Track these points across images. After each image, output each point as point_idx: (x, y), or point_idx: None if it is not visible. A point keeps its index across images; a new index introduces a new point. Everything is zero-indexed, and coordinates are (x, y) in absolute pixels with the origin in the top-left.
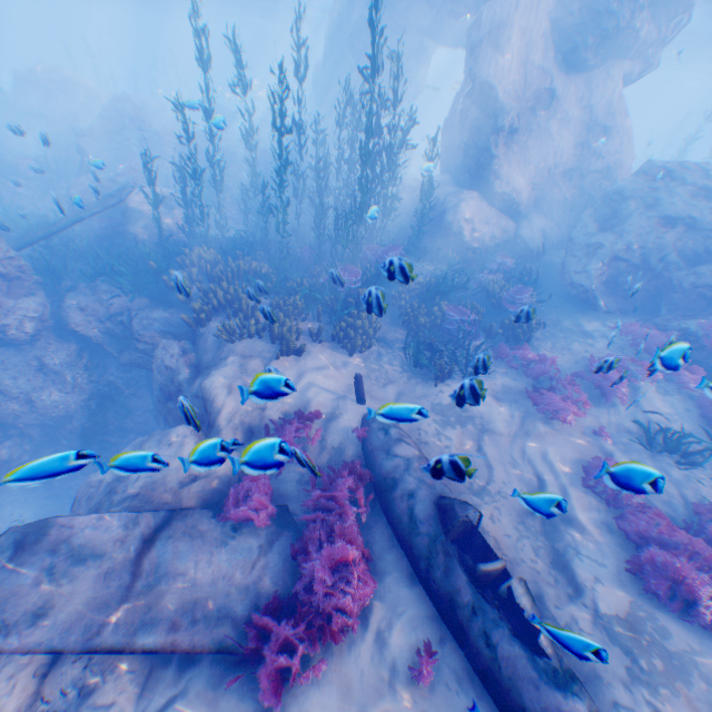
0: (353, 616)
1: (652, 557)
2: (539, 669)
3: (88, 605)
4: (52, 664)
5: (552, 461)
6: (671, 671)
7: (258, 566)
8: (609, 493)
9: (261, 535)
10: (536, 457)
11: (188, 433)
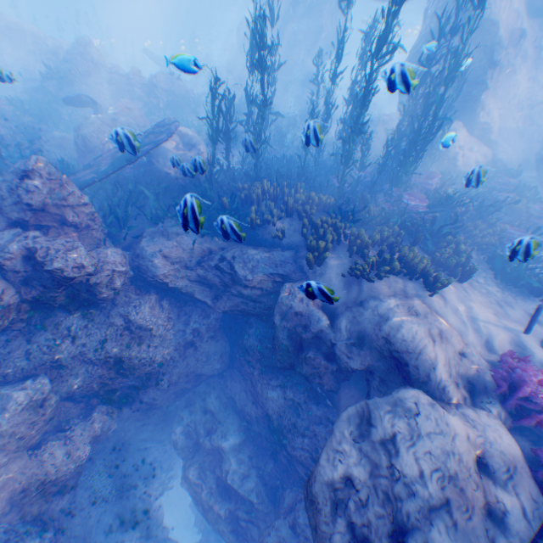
0: None
1: None
2: None
3: None
4: None
5: None
6: None
7: None
8: None
9: None
10: None
11: (433, 401)
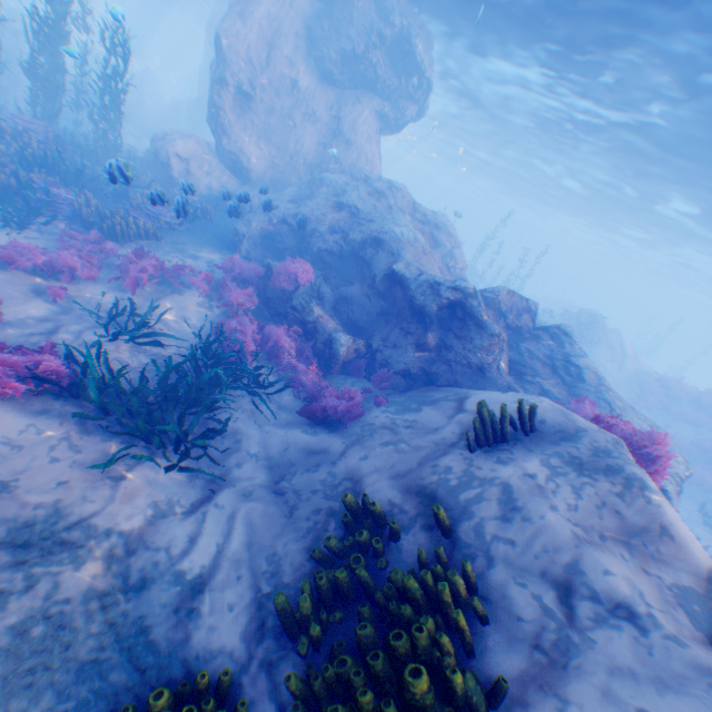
0: None
1: None
2: None
3: None
4: None
5: None
6: None
7: None
8: None
9: None
10: None
11: None
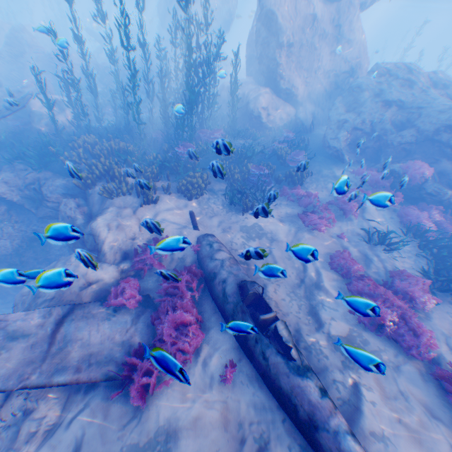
0: (188, 352)
1: None
2: (289, 367)
3: (20, 363)
4: (6, 400)
5: None
6: None
7: (131, 331)
8: (343, 270)
9: (133, 313)
10: None
11: None
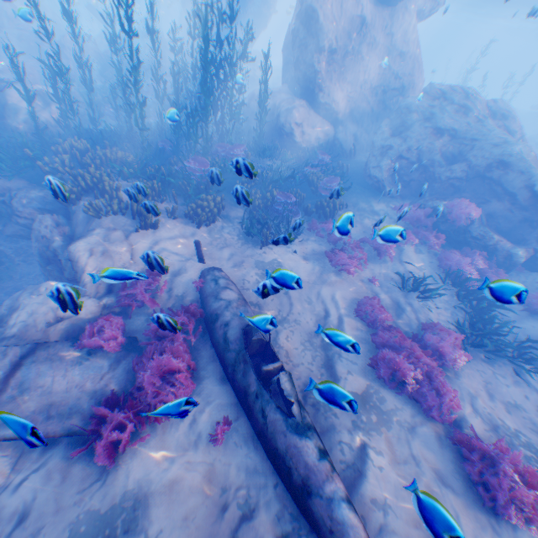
0: None
1: (383, 356)
2: (288, 425)
3: None
4: None
5: (337, 300)
6: (380, 421)
7: (107, 379)
8: (369, 319)
9: (113, 358)
10: (326, 298)
11: None
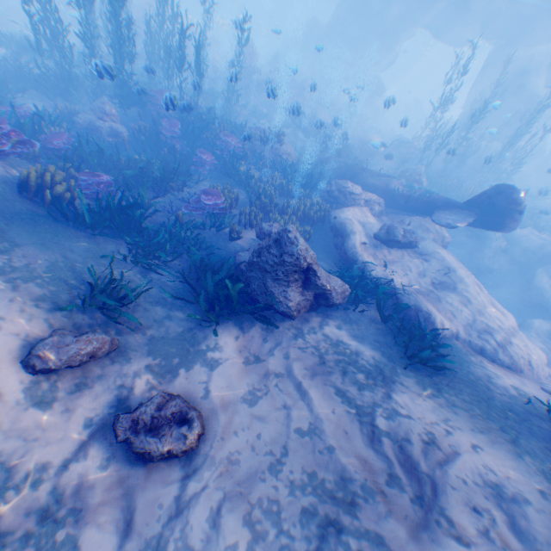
0: None
1: None
2: None
3: None
4: None
5: None
6: None
7: None
8: None
9: None
10: None
11: None
